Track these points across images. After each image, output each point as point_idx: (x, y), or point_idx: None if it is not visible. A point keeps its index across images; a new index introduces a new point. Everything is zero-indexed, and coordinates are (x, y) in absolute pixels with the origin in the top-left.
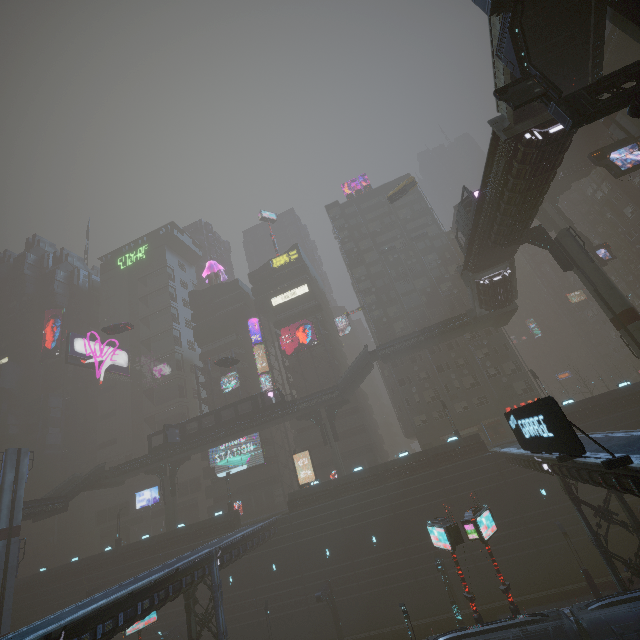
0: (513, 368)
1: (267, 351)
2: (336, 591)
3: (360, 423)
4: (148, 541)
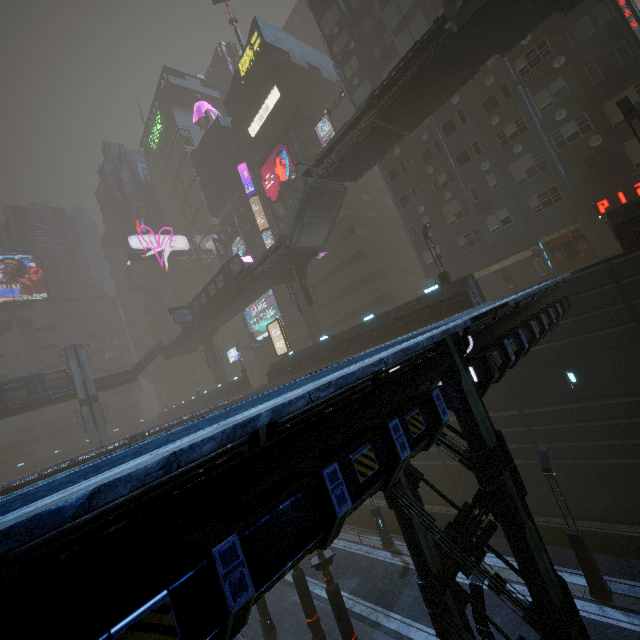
0: (634, 103)
1: (263, 202)
2: None
3: (363, 272)
4: (203, 397)
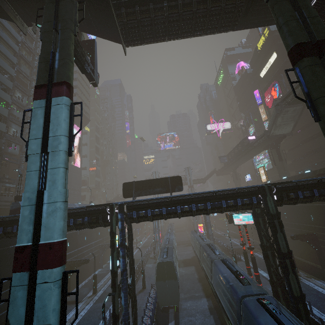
0: None
1: (265, 107)
2: None
3: (320, 144)
4: None
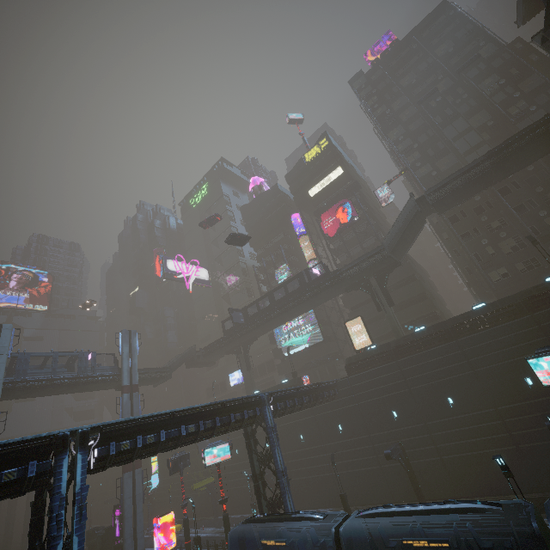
0: None
1: (312, 240)
2: (409, 453)
3: (419, 291)
4: None
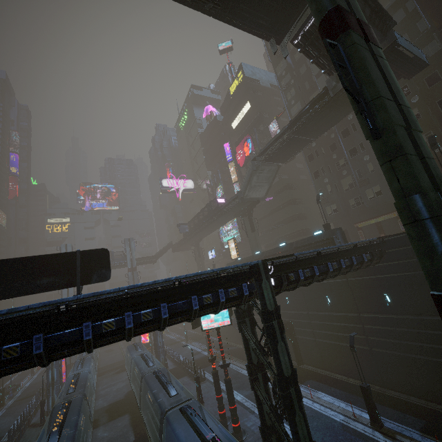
0: None
1: (236, 166)
2: None
3: (290, 214)
4: None
